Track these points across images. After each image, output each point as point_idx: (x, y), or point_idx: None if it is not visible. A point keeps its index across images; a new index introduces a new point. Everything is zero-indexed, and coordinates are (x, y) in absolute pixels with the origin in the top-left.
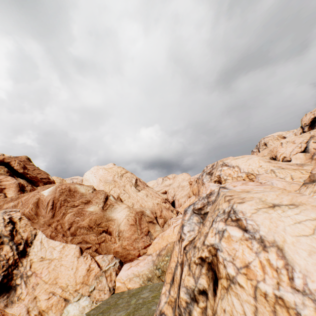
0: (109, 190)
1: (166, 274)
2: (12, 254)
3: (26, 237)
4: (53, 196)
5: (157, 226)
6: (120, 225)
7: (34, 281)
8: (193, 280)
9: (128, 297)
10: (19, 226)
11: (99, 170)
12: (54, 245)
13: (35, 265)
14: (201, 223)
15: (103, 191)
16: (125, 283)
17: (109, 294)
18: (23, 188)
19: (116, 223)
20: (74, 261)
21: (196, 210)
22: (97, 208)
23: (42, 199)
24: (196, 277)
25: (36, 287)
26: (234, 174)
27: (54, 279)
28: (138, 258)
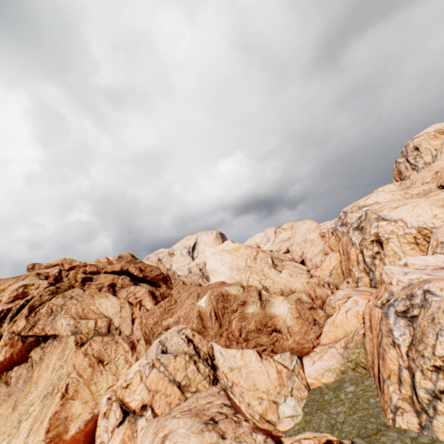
0: (246, 278)
1: (382, 373)
2: (208, 370)
3: (207, 351)
4: (212, 306)
5: (319, 311)
6: (285, 320)
7: (237, 390)
8: (430, 383)
9: (332, 393)
10: (196, 343)
11: (223, 255)
12: (232, 353)
13: (229, 375)
14: (410, 326)
15: (253, 286)
16: (317, 379)
17: (306, 390)
18: (154, 295)
19: (280, 319)
20: (260, 366)
21: (399, 312)
22: (255, 307)
23: (202, 311)
24: (433, 381)
25: (243, 395)
26: (399, 231)
27: (253, 385)
28: (314, 350)
